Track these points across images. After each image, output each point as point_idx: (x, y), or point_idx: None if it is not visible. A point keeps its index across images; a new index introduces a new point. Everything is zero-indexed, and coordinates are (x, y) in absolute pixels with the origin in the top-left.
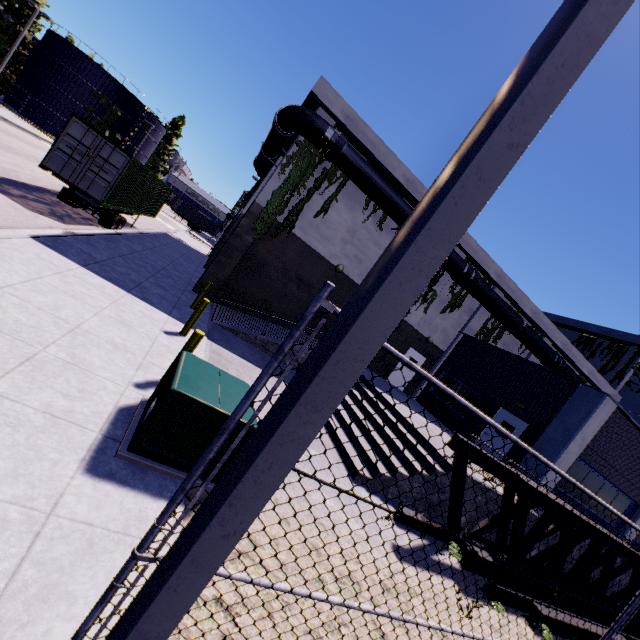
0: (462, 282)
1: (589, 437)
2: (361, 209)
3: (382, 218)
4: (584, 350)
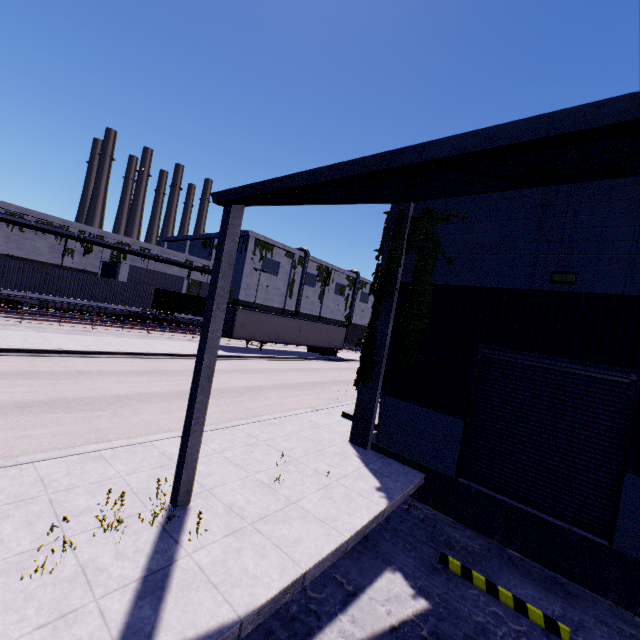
0: (80, 241)
1: (126, 277)
2: (6, 227)
3: (21, 227)
4: (204, 248)
